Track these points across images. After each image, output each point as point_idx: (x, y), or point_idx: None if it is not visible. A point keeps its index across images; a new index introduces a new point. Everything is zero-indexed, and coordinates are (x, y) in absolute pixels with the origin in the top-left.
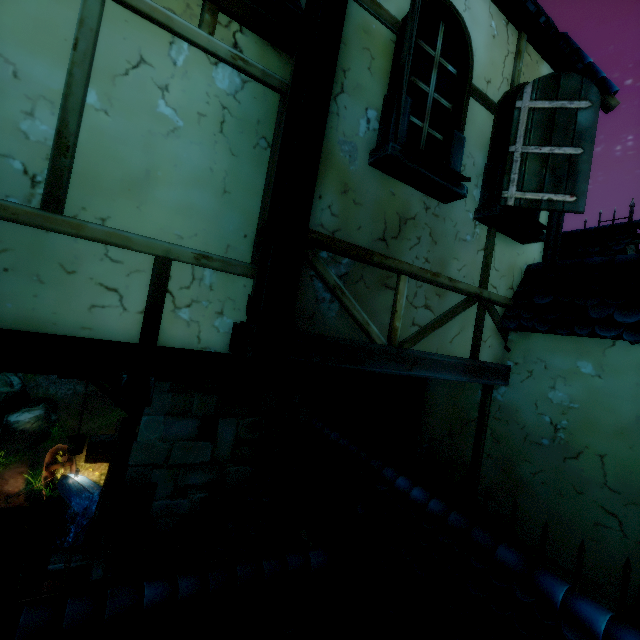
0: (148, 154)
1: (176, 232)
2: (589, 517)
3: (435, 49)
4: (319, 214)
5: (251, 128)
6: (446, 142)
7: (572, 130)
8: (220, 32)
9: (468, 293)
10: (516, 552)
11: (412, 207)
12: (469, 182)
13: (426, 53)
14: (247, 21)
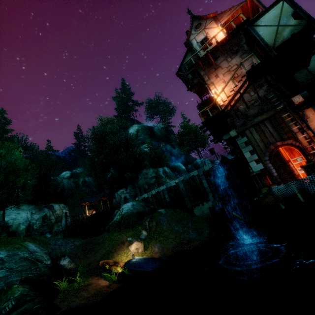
0: None
1: None
2: None
3: None
4: None
5: None
6: None
7: None
8: None
9: None
10: None
11: None
12: None
13: None
14: None
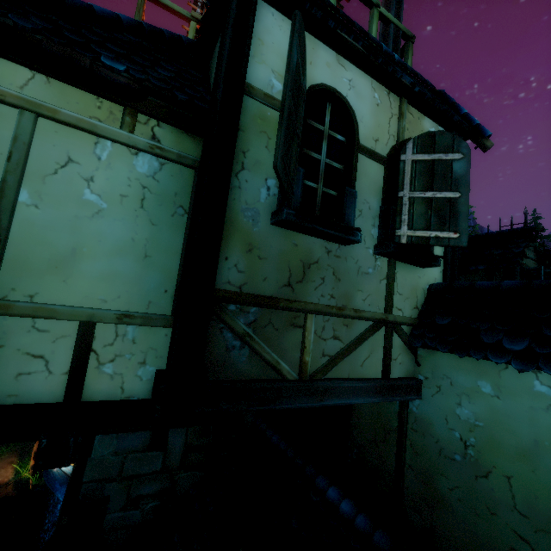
0: (74, 235)
1: (100, 297)
2: (504, 541)
3: (324, 124)
4: (226, 273)
5: (169, 200)
6: (340, 196)
7: (449, 177)
8: (140, 128)
9: (374, 320)
10: None
11: (314, 253)
12: (366, 223)
13: (316, 129)
14: (162, 118)
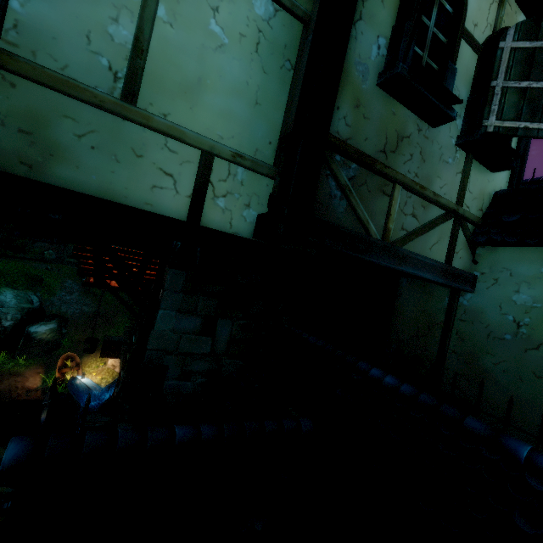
0: (200, 64)
1: (218, 133)
2: None
3: None
4: (336, 123)
5: (279, 51)
6: (440, 72)
7: None
8: None
9: (447, 208)
10: (482, 422)
11: (408, 127)
12: None
13: None
14: None
